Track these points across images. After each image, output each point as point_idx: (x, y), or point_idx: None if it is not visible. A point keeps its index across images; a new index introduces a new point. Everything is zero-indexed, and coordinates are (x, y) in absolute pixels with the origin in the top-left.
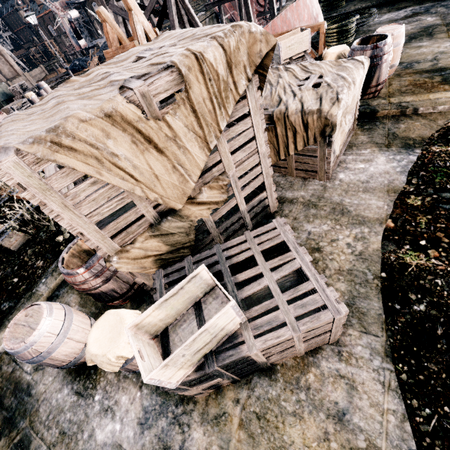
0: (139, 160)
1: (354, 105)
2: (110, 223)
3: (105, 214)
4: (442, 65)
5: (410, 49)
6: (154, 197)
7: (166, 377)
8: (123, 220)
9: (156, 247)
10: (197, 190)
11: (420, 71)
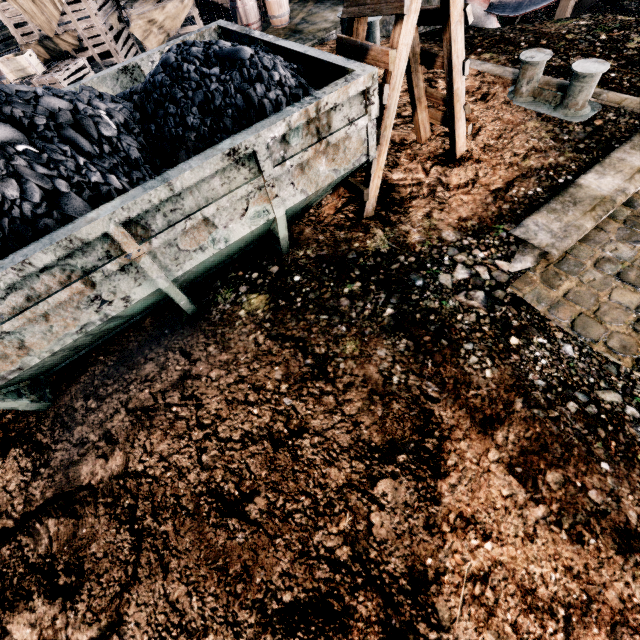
0: (25, 2)
1: (179, 26)
2: (20, 28)
3: (16, 22)
4: (306, 29)
5: (329, 11)
6: (36, 24)
7: (6, 71)
8: (25, 29)
9: (44, 53)
10: (61, 32)
11: (294, 29)
